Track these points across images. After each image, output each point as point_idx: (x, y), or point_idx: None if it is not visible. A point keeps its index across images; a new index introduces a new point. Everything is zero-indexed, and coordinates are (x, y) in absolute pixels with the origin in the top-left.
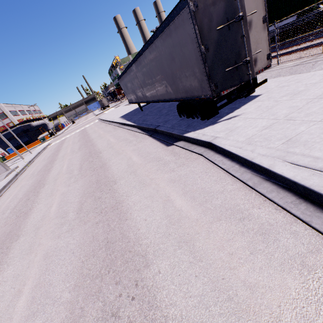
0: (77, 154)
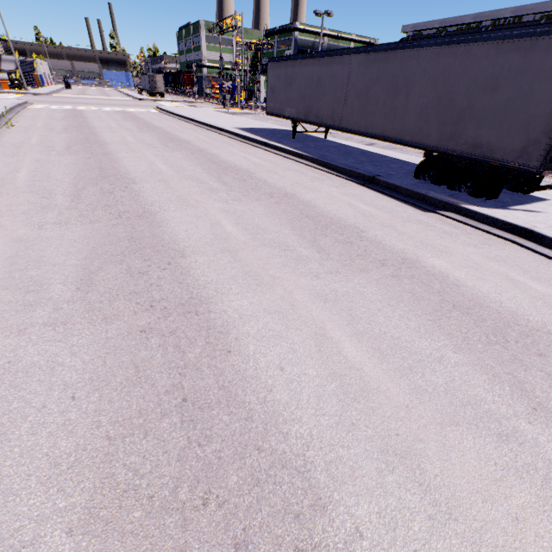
0: (172, 153)
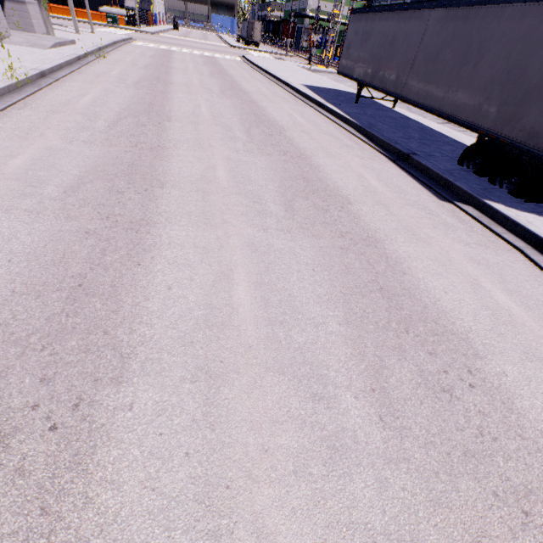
0: (223, 100)
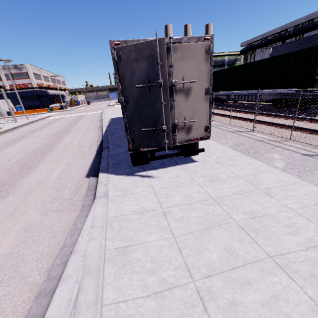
0: (43, 140)
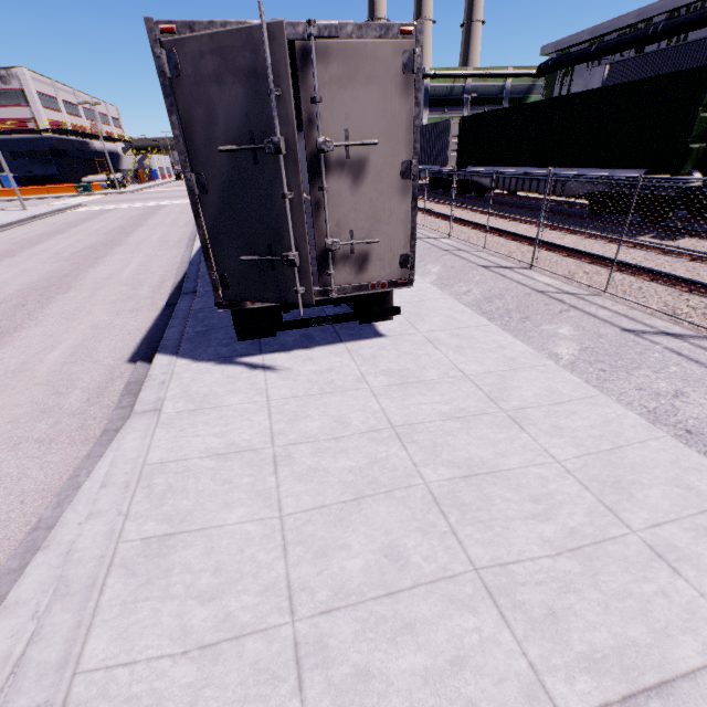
0: (50, 265)
